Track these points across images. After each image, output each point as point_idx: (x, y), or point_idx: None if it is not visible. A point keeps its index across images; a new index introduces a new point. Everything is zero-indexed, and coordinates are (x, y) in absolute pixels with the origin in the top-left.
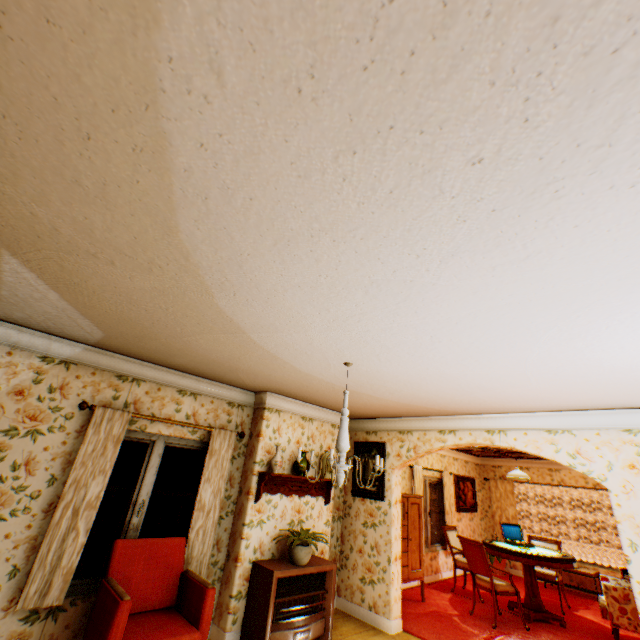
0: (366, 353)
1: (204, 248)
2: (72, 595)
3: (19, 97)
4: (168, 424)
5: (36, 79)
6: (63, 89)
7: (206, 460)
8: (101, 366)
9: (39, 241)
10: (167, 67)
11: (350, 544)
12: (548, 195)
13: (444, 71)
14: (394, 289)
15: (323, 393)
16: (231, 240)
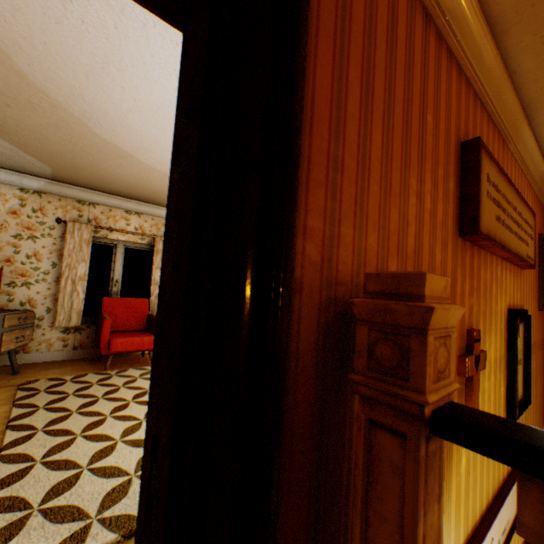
0: None
1: (51, 87)
2: (87, 324)
3: None
4: (123, 234)
5: None
6: None
7: (154, 256)
8: (63, 195)
9: None
10: None
11: None
12: None
13: None
14: None
15: None
16: (61, 78)
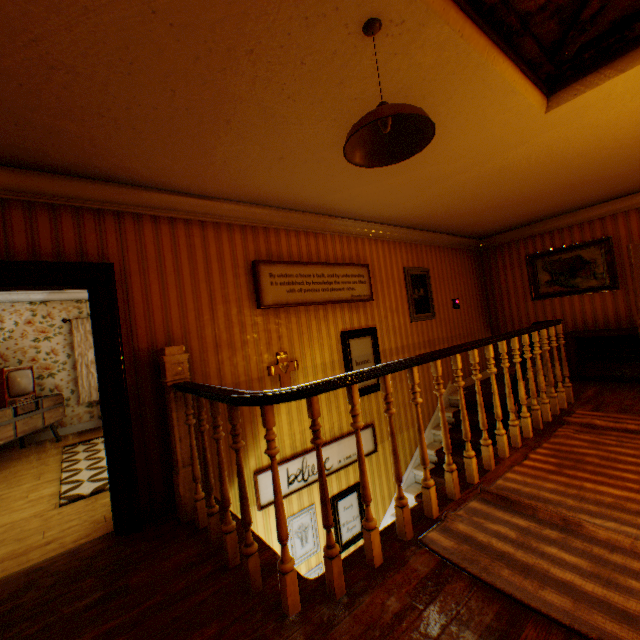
0: None
1: None
2: None
3: None
4: None
5: None
6: None
7: None
8: (64, 299)
9: None
10: None
11: None
12: None
13: None
14: None
15: None
16: None
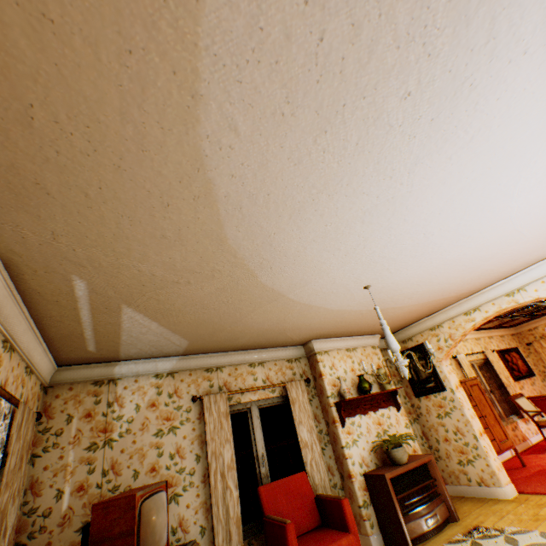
0: (378, 271)
1: (245, 243)
2: (246, 538)
3: (130, 201)
4: (253, 392)
5: (138, 186)
6: (152, 184)
7: (291, 408)
8: (193, 367)
9: (143, 288)
10: (206, 142)
11: (434, 438)
12: (466, 90)
13: (365, 58)
14: (382, 210)
15: (355, 322)
16: (261, 229)
